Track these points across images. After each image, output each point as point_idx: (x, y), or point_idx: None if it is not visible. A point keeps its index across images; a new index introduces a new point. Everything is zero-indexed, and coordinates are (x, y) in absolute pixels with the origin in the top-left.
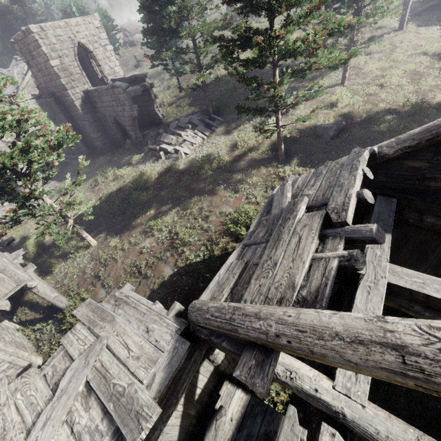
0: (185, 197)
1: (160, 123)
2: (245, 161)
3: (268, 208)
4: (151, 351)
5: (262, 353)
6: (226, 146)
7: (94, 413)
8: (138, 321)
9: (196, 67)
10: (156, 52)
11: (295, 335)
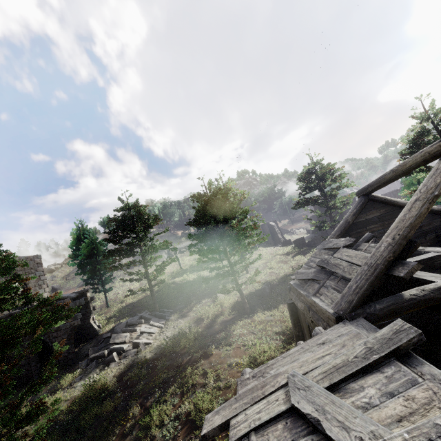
0: (174, 376)
1: (94, 336)
2: (218, 324)
3: (299, 286)
4: (345, 337)
5: (398, 264)
6: (190, 323)
7: (371, 380)
8: (304, 351)
9: (142, 275)
10: (91, 277)
11: (397, 230)
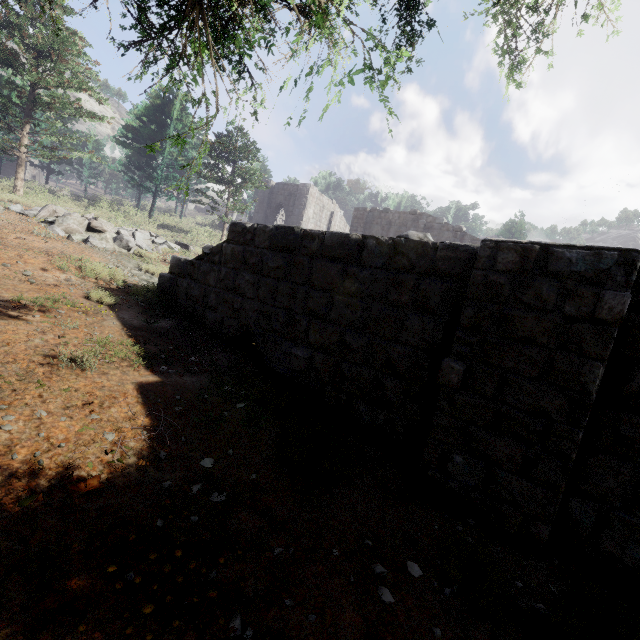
0: None
1: None
2: None
3: None
4: None
5: None
6: None
7: None
8: None
9: None
10: None
11: None
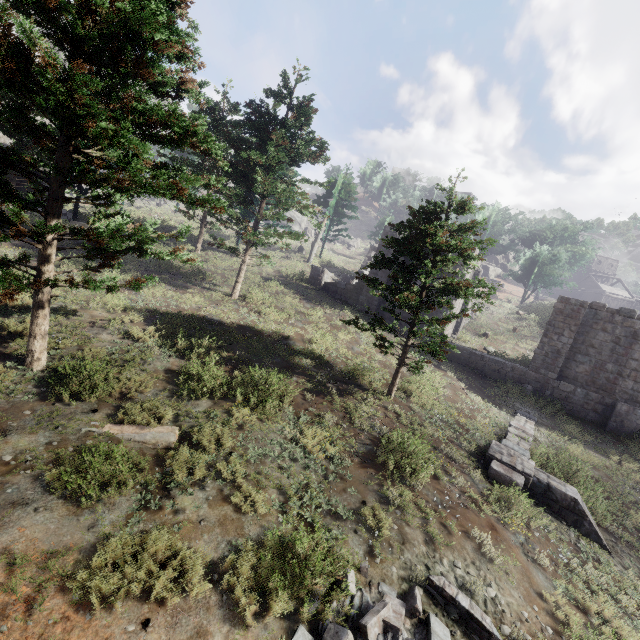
0: None
1: None
2: None
3: None
4: None
5: None
6: None
7: None
8: None
9: None
10: None
11: None
